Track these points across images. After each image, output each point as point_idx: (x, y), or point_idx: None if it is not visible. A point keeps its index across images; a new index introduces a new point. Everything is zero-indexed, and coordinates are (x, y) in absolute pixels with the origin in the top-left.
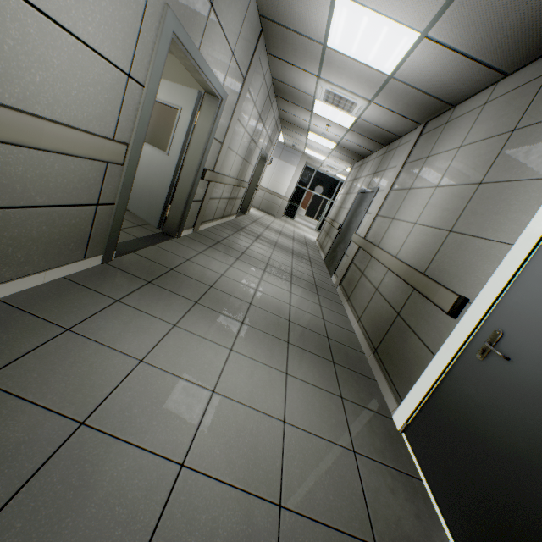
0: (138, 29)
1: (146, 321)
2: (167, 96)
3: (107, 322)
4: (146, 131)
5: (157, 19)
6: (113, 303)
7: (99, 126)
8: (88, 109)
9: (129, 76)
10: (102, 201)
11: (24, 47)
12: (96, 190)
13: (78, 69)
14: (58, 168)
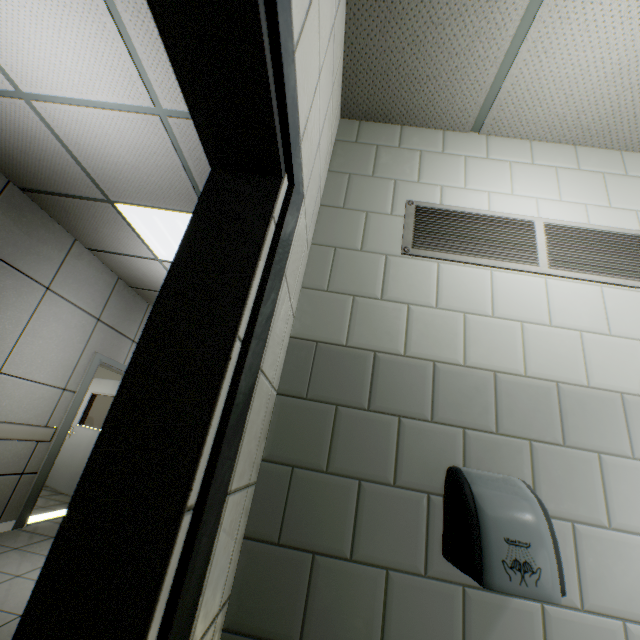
0: (75, 367)
1: (35, 557)
2: (112, 390)
3: (0, 559)
4: (74, 417)
5: (89, 359)
6: (12, 549)
7: (37, 420)
8: (32, 412)
9: (65, 389)
10: (28, 470)
11: (2, 392)
12: (25, 462)
13: (30, 394)
14: (1, 449)
